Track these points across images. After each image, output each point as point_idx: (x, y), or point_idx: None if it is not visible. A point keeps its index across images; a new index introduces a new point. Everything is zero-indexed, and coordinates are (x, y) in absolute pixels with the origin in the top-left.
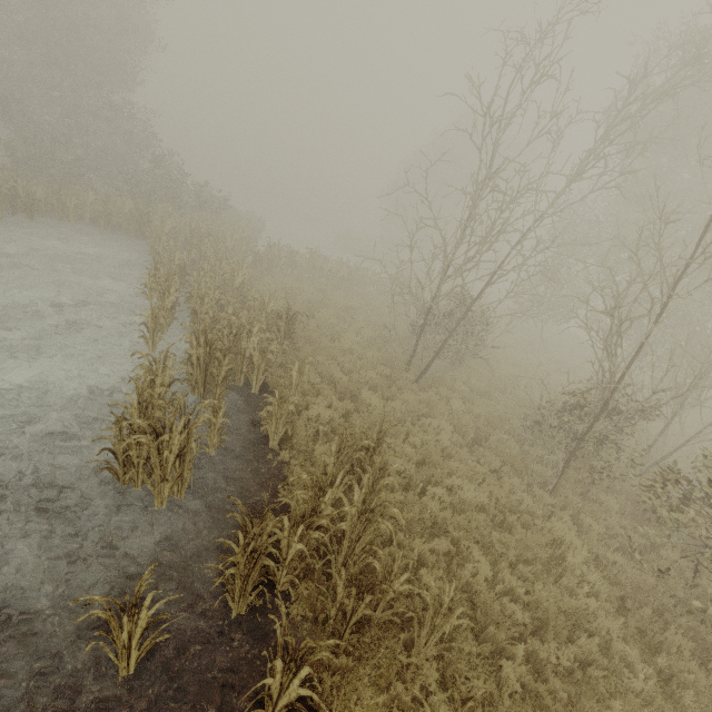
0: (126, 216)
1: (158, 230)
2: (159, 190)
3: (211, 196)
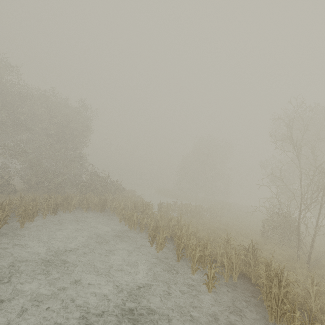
0: (95, 203)
1: (118, 208)
2: (99, 187)
3: (120, 185)
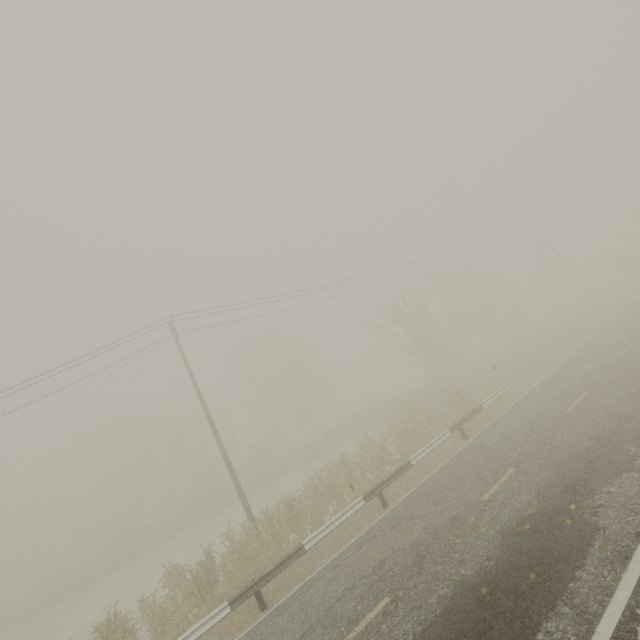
0: None
1: None
2: None
3: None
